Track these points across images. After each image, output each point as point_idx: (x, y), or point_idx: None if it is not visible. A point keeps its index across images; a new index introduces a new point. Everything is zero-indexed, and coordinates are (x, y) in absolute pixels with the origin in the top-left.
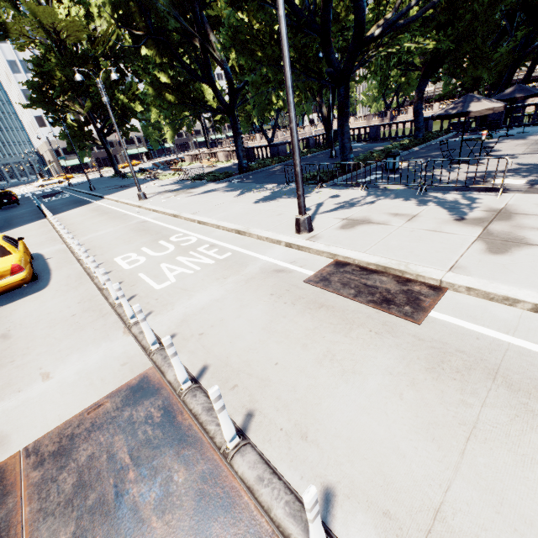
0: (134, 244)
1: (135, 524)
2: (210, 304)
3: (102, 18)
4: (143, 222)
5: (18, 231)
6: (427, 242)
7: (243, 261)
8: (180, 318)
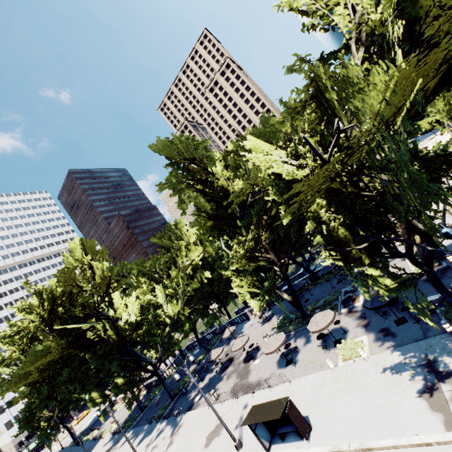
0: None
1: None
2: None
3: None
4: None
5: None
6: None
7: None
8: None
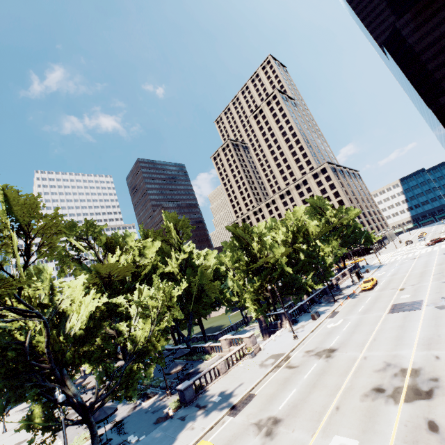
0: None
1: None
2: None
3: None
4: None
5: None
6: (10, 434)
7: None
8: None
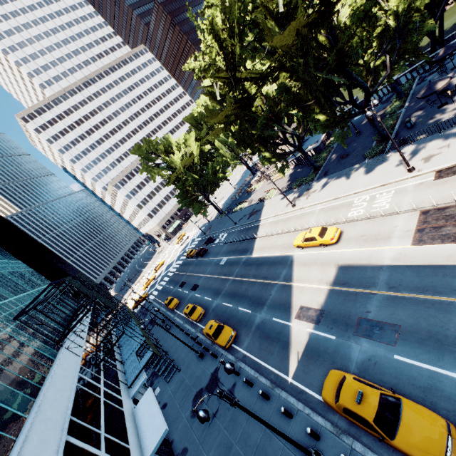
0: (342, 212)
1: (452, 214)
2: (412, 199)
3: (187, 147)
4: (322, 209)
5: (261, 245)
6: None
7: (402, 189)
8: (409, 205)
